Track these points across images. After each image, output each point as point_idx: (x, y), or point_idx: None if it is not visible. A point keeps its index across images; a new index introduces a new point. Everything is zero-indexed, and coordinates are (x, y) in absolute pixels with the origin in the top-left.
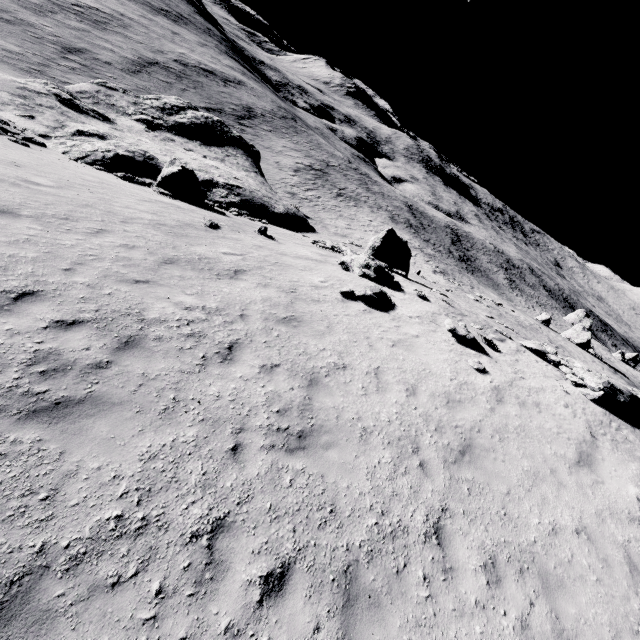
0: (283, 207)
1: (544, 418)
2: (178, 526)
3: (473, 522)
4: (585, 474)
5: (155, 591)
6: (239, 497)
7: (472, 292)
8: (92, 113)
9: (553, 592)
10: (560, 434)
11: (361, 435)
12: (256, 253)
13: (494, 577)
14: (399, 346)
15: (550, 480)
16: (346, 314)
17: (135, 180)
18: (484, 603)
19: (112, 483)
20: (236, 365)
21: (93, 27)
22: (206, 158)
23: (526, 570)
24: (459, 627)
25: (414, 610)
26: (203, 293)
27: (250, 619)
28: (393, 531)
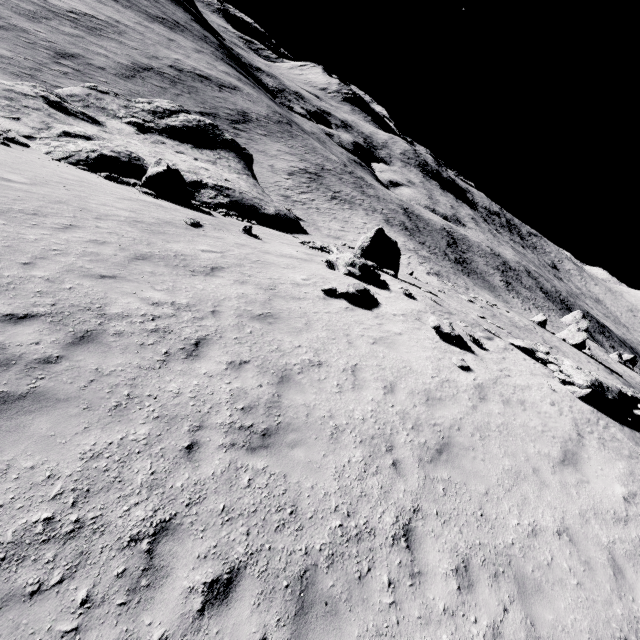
0: (274, 209)
1: (529, 416)
2: (116, 529)
3: (447, 523)
4: (570, 473)
5: (81, 600)
6: (189, 498)
7: (466, 293)
8: (81, 116)
9: (529, 597)
10: (545, 432)
11: (332, 433)
12: (237, 251)
13: (466, 582)
14: (380, 343)
15: (532, 479)
16: (327, 311)
17: (119, 180)
18: (453, 610)
19: (46, 483)
20: (201, 361)
21: (87, 33)
22: (197, 160)
23: (501, 574)
24: (424, 636)
25: (375, 618)
26: (174, 289)
27: (187, 630)
28: (358, 533)
